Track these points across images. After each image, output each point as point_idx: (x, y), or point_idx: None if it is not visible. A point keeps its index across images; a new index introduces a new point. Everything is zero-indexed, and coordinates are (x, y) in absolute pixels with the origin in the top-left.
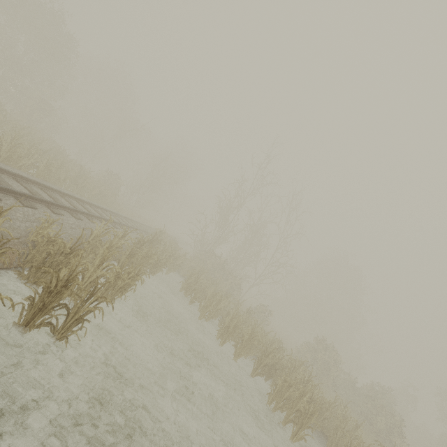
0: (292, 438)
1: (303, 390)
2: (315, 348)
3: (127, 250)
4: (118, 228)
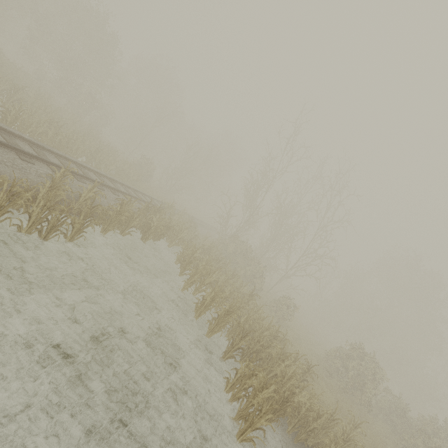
0: (237, 438)
1: (264, 381)
2: (348, 356)
3: (88, 200)
4: (118, 195)
